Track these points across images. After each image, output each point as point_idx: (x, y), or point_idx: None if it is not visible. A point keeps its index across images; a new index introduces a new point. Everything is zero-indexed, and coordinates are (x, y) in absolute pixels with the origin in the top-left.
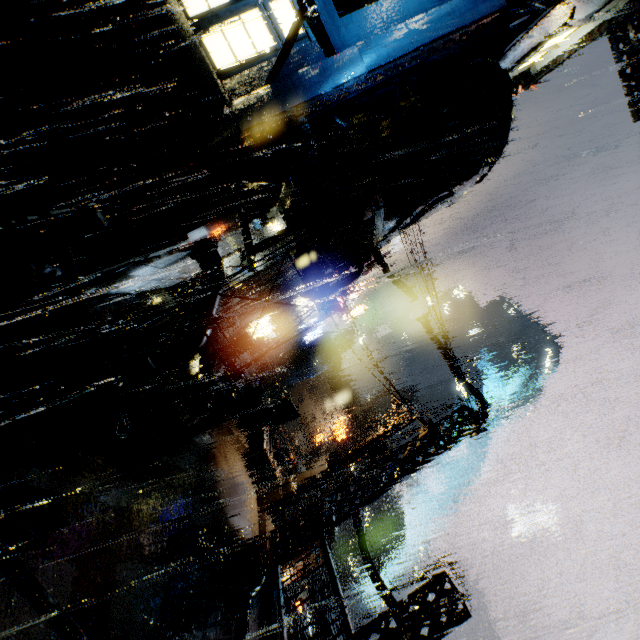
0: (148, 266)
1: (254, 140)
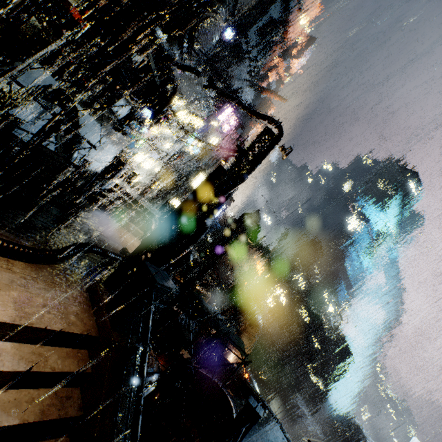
0: (21, 107)
1: None
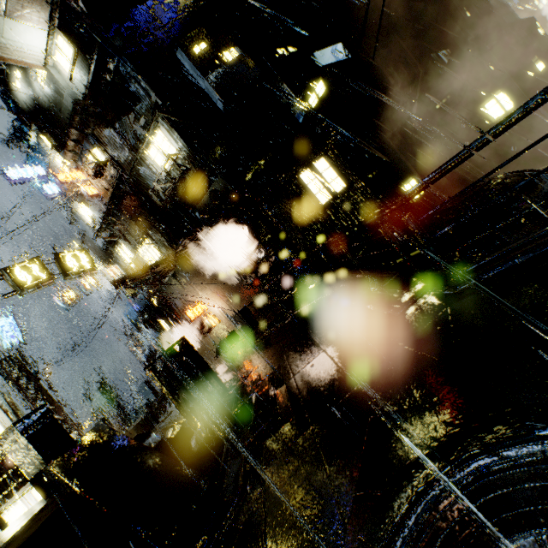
0: None
1: None
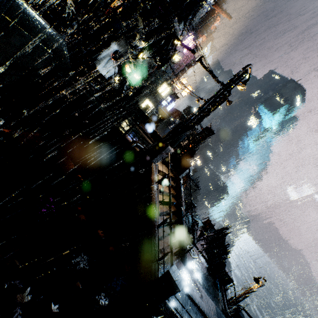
0: (100, 63)
1: (122, 0)
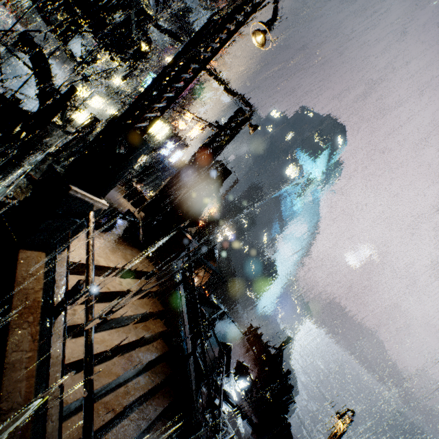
0: None
1: None
